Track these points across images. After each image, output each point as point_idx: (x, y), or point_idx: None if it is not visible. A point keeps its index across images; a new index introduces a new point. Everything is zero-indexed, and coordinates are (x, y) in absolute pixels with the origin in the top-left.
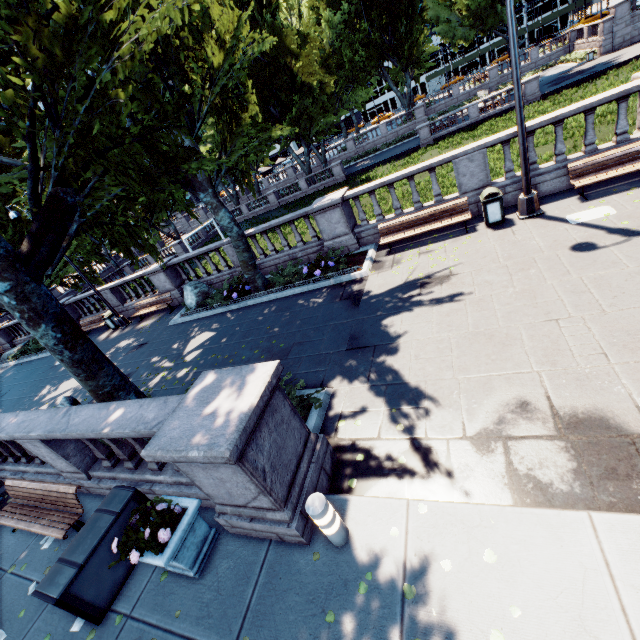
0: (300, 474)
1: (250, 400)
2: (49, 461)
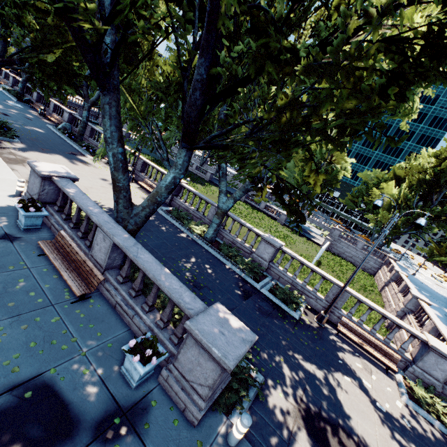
0: None
1: None
2: None
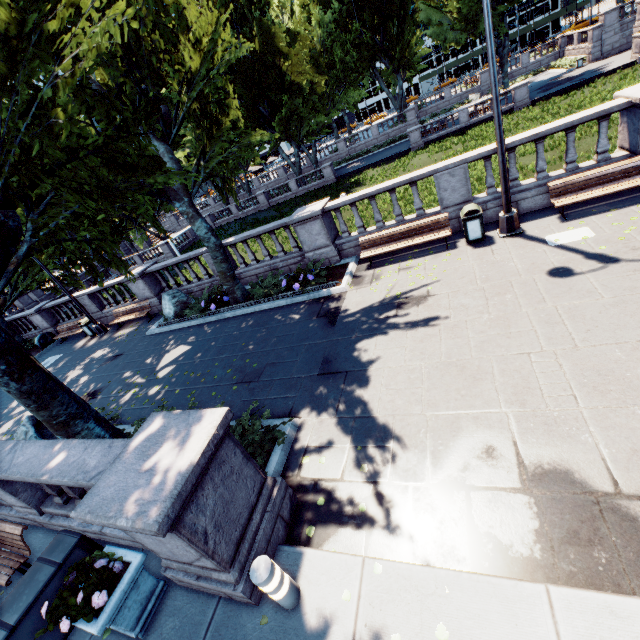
0: (252, 527)
1: (190, 458)
2: None
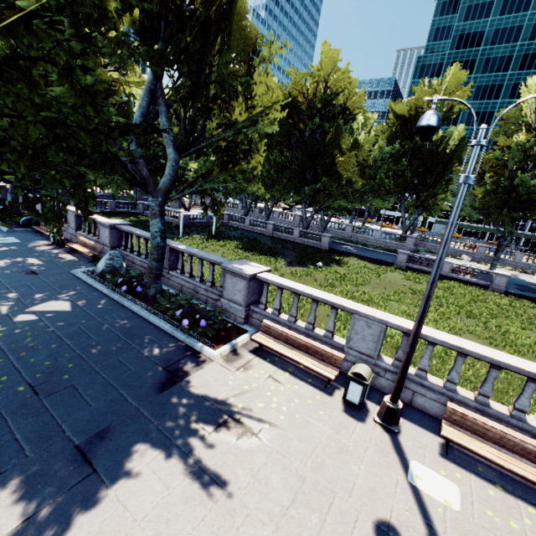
0: None
1: None
2: None
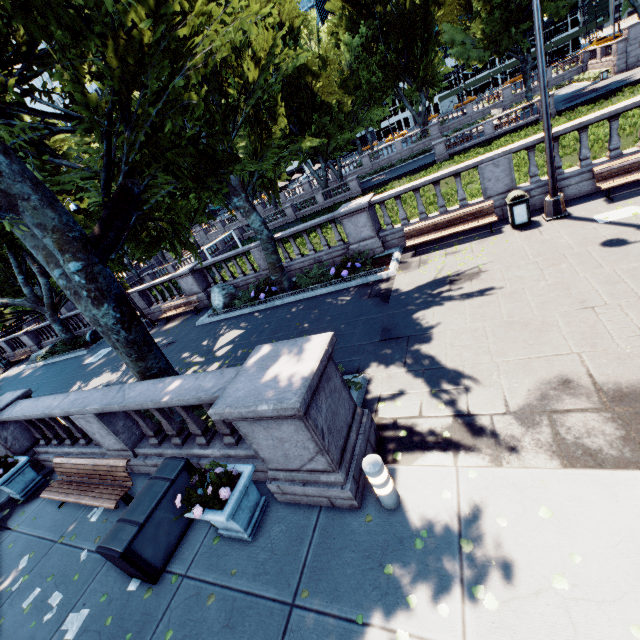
0: (350, 442)
1: (311, 363)
2: (98, 438)
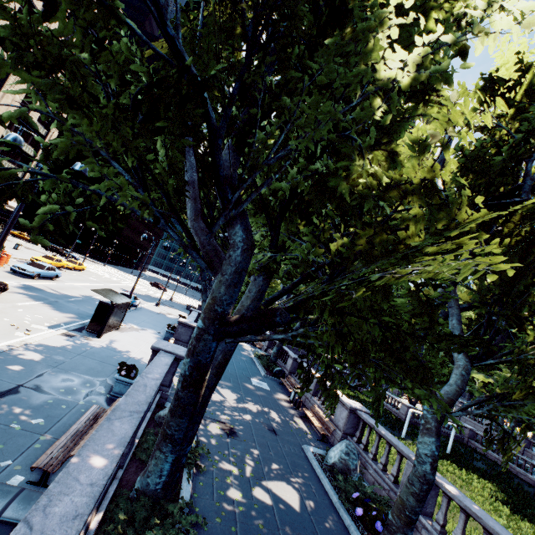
0: None
1: None
2: None
